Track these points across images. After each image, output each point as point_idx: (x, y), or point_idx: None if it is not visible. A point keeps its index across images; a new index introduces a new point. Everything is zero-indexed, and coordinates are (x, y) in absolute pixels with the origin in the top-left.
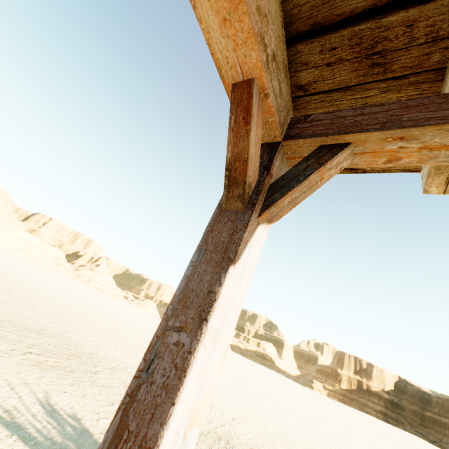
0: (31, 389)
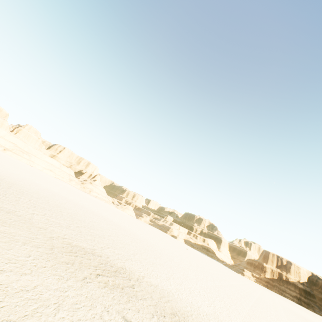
0: (115, 309)
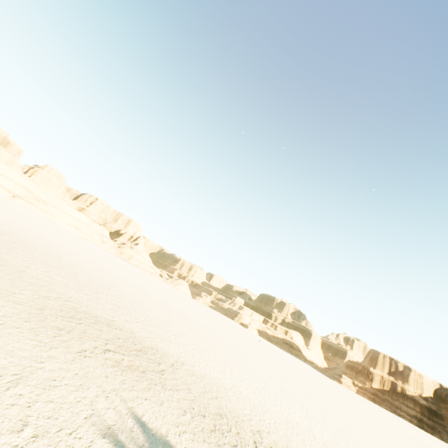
0: (121, 396)
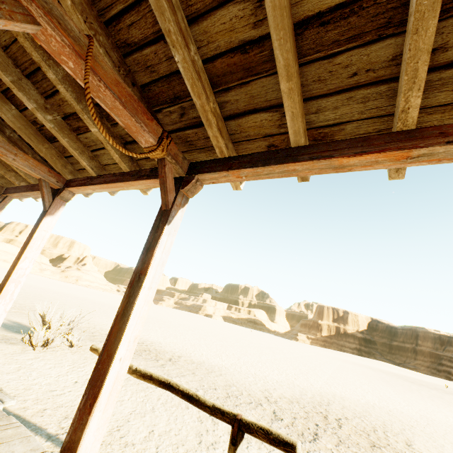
0: None
